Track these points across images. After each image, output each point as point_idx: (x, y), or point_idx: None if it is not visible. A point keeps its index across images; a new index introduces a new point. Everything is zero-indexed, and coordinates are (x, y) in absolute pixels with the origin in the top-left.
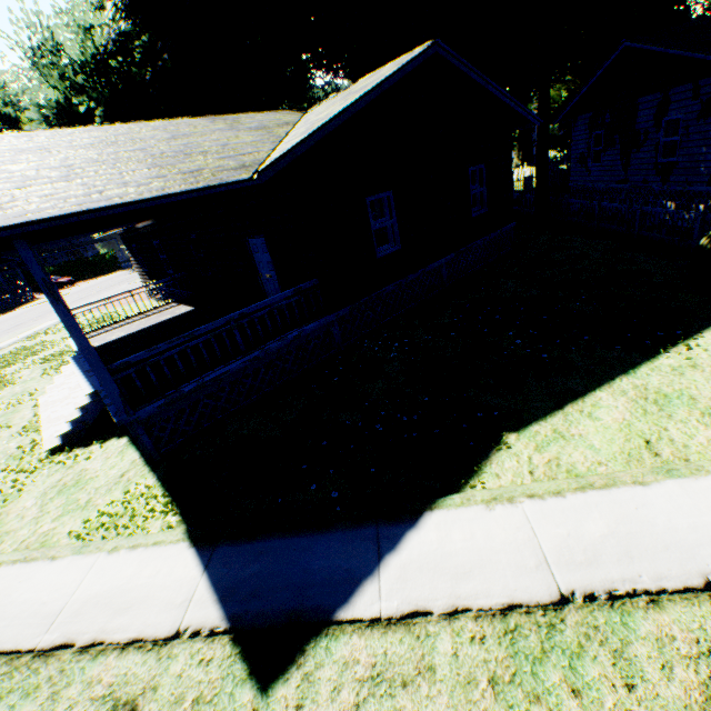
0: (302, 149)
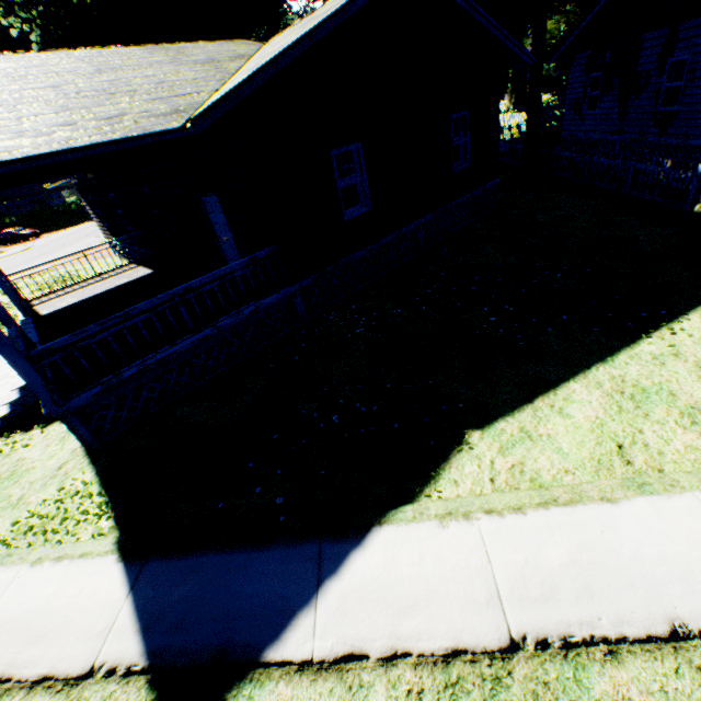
0: (247, 90)
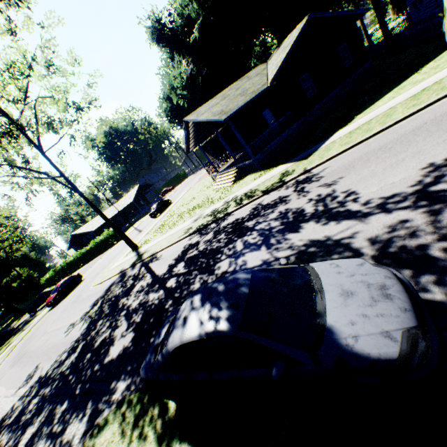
0: (277, 73)
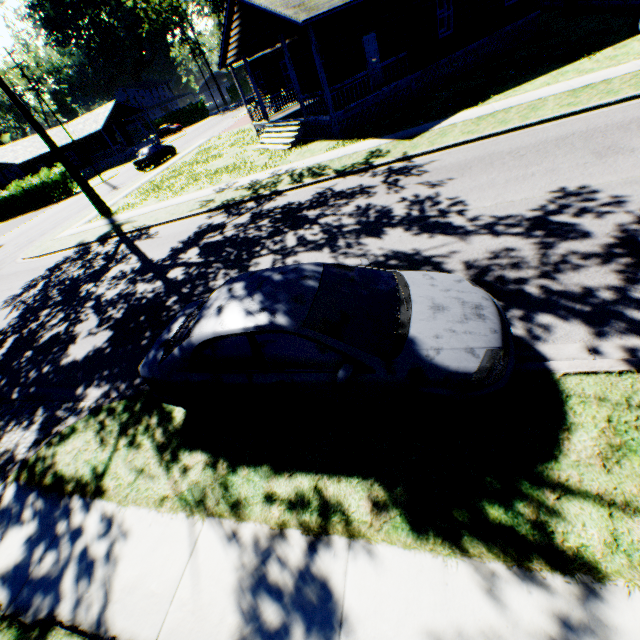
0: None
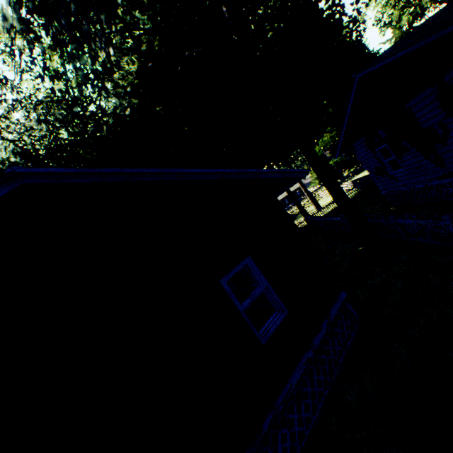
0: None
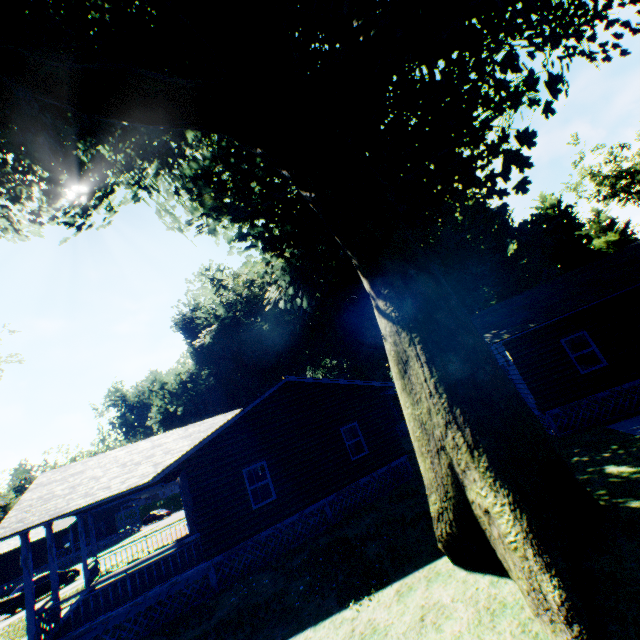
0: (185, 457)
